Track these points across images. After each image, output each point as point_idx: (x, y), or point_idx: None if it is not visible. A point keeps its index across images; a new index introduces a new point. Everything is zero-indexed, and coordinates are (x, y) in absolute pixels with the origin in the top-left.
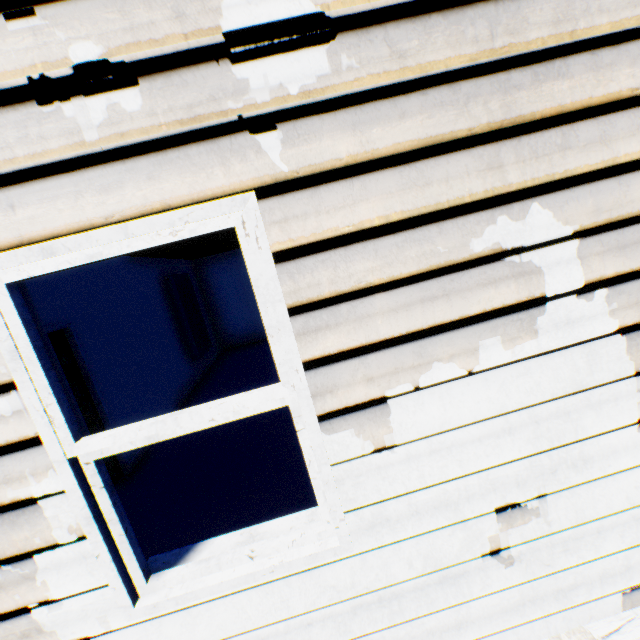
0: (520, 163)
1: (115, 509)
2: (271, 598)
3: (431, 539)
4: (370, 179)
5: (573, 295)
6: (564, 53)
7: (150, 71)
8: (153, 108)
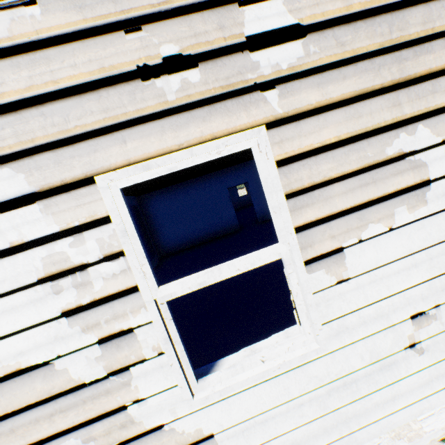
0: (410, 102)
1: (178, 334)
2: (277, 387)
3: (373, 339)
4: (328, 115)
5: (444, 178)
6: (429, 40)
7: (205, 59)
8: (206, 80)
